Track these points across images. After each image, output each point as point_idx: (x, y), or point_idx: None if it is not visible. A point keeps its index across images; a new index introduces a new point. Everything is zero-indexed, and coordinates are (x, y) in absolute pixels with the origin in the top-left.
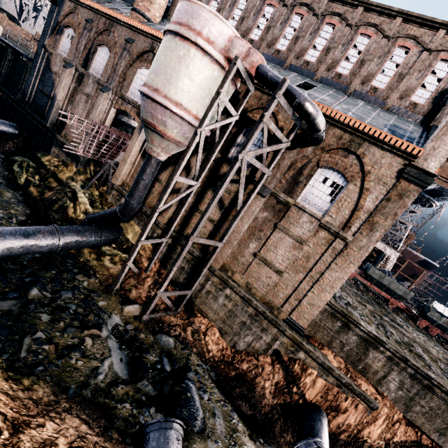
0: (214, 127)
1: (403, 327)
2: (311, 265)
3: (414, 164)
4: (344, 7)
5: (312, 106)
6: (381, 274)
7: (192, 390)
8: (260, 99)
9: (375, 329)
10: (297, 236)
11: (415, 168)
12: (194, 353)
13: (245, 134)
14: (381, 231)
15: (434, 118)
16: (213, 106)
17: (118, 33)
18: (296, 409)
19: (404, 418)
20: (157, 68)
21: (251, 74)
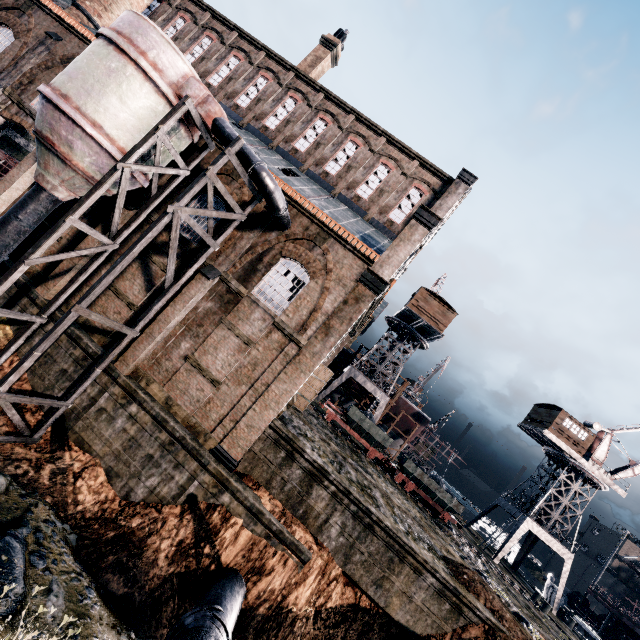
0: (148, 171)
1: (372, 475)
2: (258, 375)
3: (371, 269)
4: (337, 109)
5: (269, 178)
6: (361, 415)
7: (14, 552)
8: (225, 164)
9: (326, 462)
10: (244, 336)
11: (372, 273)
12: (45, 503)
13: (201, 200)
14: (336, 336)
15: None
16: (147, 142)
17: (37, 21)
18: (204, 580)
19: (345, 576)
20: (73, 70)
21: (207, 124)
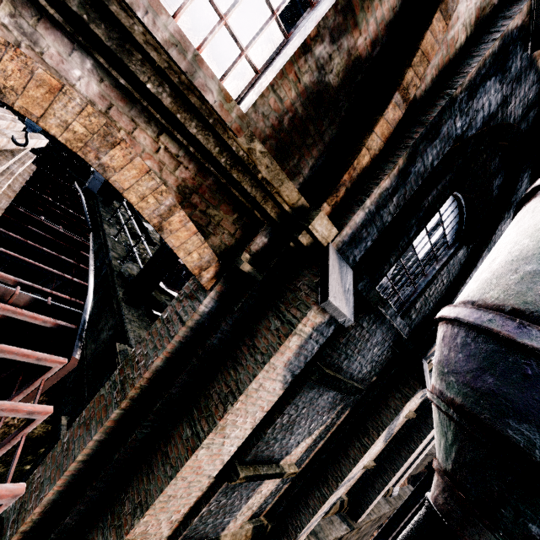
0: None
1: None
2: None
3: None
4: None
5: None
6: None
7: None
8: None
9: None
10: None
11: None
12: None
13: None
14: None
15: None
16: None
17: None
18: None
19: None
20: None
21: None
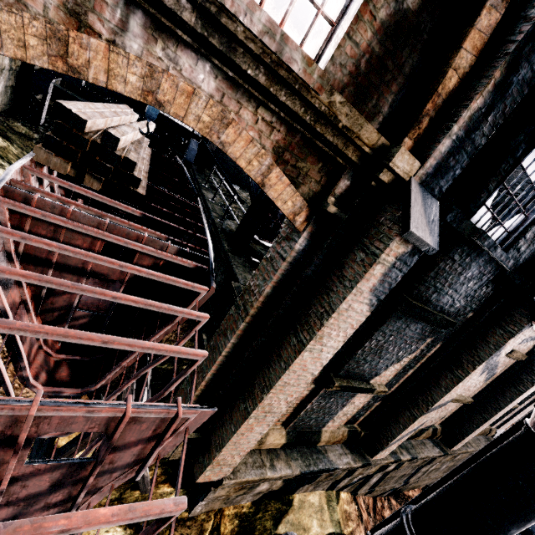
0: None
1: None
2: None
3: None
4: None
5: None
6: None
7: None
8: None
9: None
10: None
11: None
12: None
13: None
14: None
15: None
16: None
17: None
18: None
19: None
20: None
21: None
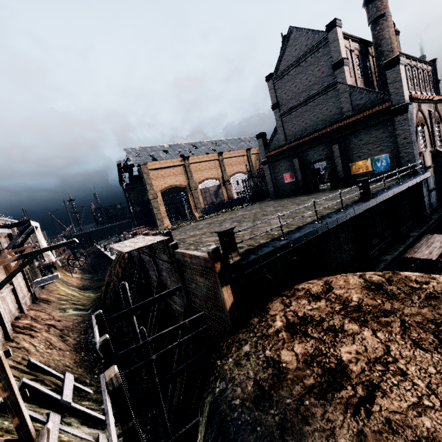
0: None
1: None
2: None
3: None
4: (414, 62)
5: None
6: None
7: None
8: None
9: None
10: None
11: None
12: None
13: None
14: None
15: (438, 93)
16: None
17: (439, 110)
18: None
19: None
20: None
21: None
